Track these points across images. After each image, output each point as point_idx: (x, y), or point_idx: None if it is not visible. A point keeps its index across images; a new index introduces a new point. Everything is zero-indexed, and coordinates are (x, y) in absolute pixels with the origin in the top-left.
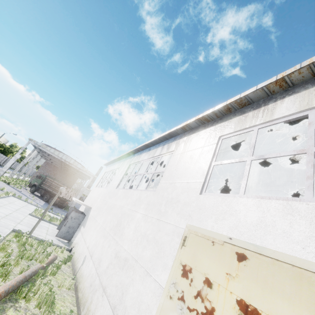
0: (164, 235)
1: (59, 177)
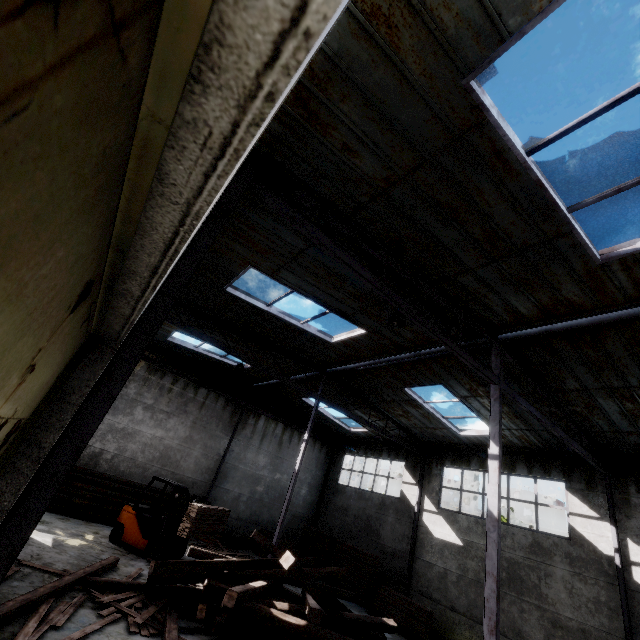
0: None
1: None
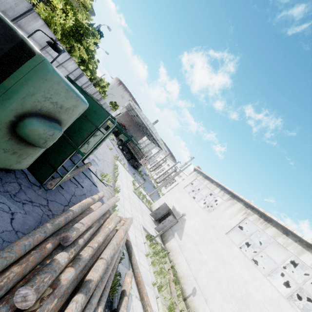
0: None
1: (131, 129)
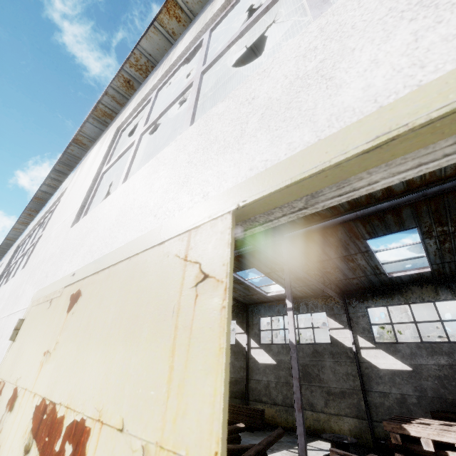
0: (3, 340)
1: None
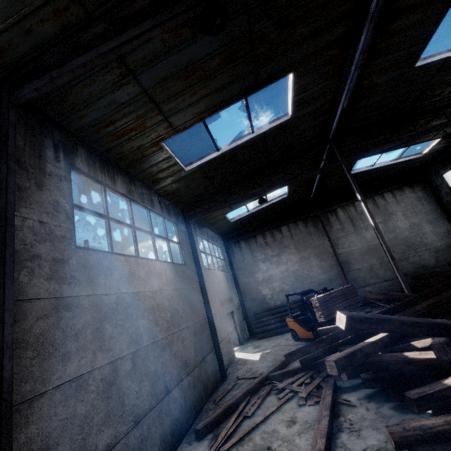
0: None
1: None
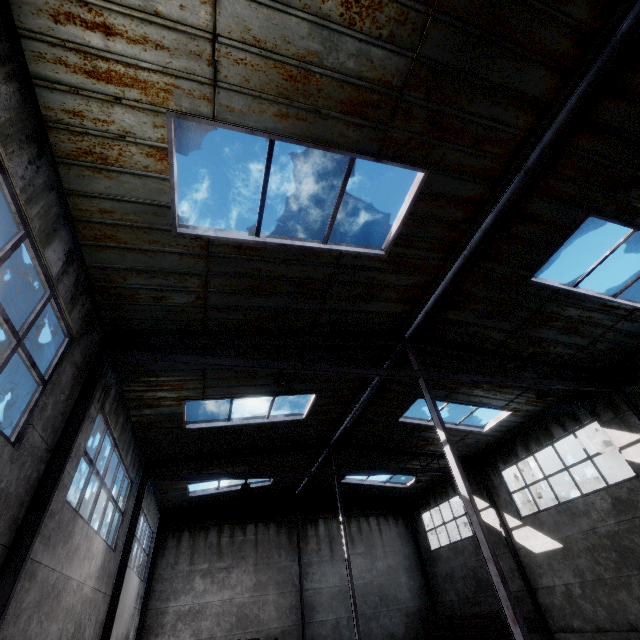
0: None
1: None
